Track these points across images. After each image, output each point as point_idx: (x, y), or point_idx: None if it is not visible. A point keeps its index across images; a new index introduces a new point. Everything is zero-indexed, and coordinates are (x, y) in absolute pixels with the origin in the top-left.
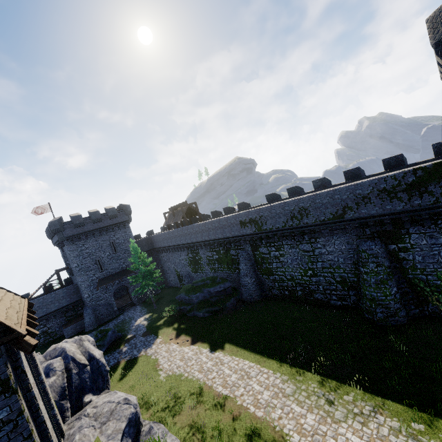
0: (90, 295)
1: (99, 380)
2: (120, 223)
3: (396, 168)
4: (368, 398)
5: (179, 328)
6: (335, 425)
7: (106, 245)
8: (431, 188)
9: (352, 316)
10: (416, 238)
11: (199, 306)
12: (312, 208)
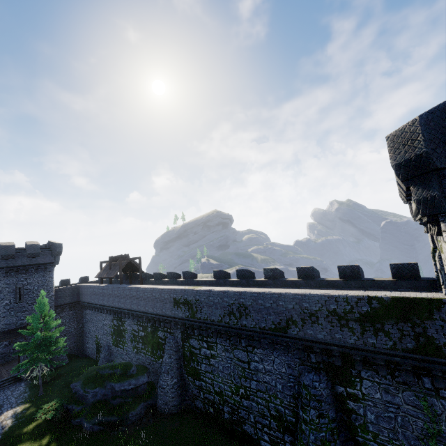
0: None
1: None
2: (40, 264)
3: (351, 280)
4: None
5: None
6: None
7: (8, 290)
8: (388, 328)
9: None
10: (368, 386)
11: (91, 410)
12: (253, 309)
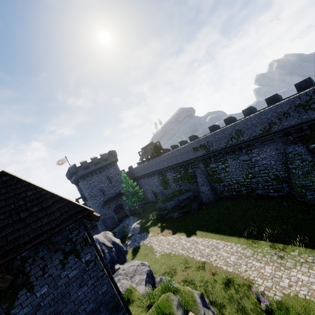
0: (99, 212)
1: (121, 256)
2: (111, 163)
3: (306, 89)
4: (310, 251)
5: (162, 226)
6: (288, 271)
7: (104, 179)
8: None
9: (288, 201)
10: None
11: (173, 210)
12: (245, 129)
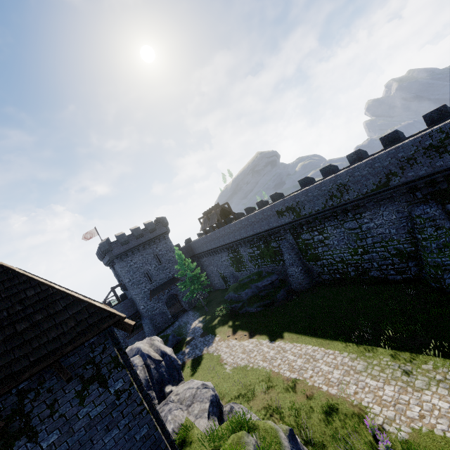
0: (145, 306)
1: (174, 373)
2: (160, 235)
3: (440, 122)
4: None
5: (234, 325)
6: (418, 394)
7: (150, 258)
8: None
9: (416, 288)
10: None
11: (249, 302)
12: (351, 183)
